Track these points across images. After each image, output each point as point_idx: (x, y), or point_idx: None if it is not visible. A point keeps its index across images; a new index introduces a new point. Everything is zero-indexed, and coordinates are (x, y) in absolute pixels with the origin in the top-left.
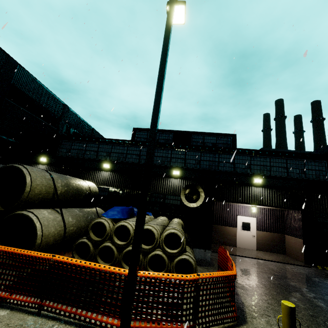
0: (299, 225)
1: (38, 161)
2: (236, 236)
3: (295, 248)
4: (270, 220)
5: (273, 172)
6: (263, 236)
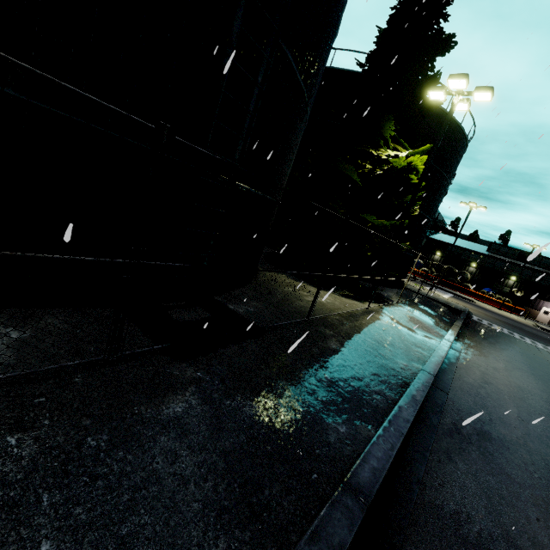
0: None
1: (434, 253)
2: (537, 315)
3: None
4: None
5: None
6: None
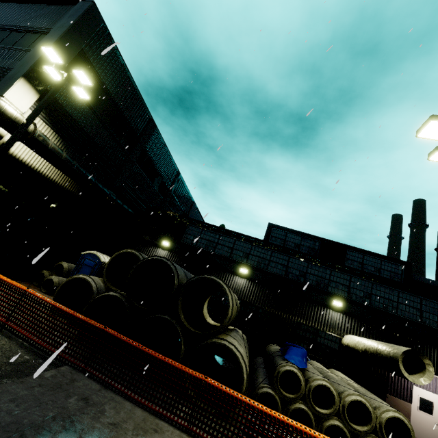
0: None
1: (158, 244)
2: (410, 416)
3: None
4: None
5: None
6: None
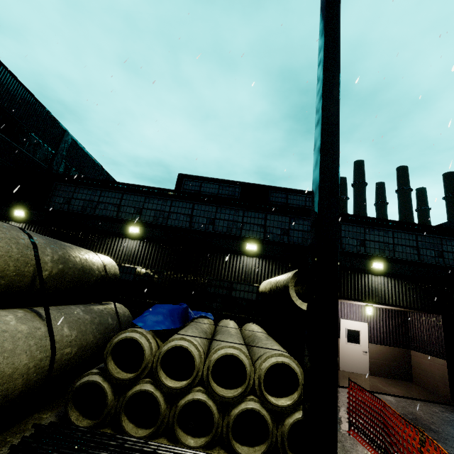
0: (439, 337)
1: (9, 216)
2: (339, 351)
3: (431, 374)
4: (388, 326)
5: (399, 253)
6: (378, 352)
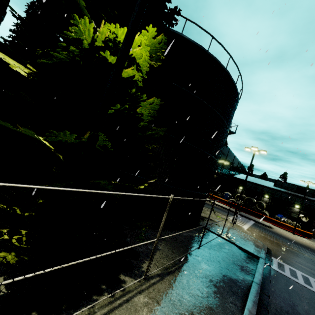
0: None
1: (238, 188)
2: None
3: None
4: None
5: None
6: None
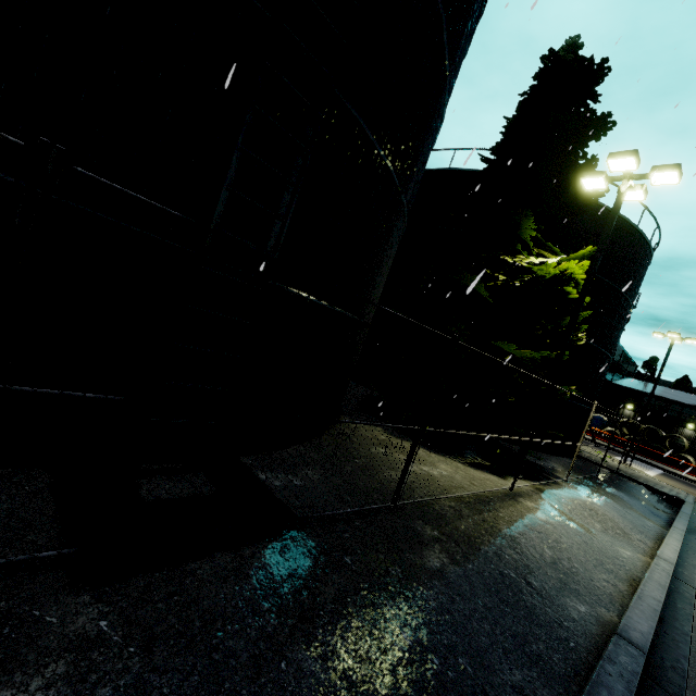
0: None
1: (623, 406)
2: None
3: None
4: None
5: None
6: None
